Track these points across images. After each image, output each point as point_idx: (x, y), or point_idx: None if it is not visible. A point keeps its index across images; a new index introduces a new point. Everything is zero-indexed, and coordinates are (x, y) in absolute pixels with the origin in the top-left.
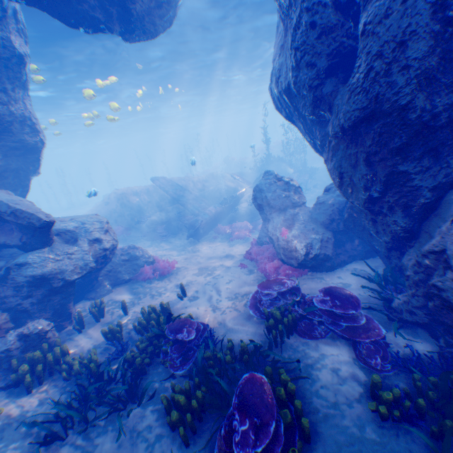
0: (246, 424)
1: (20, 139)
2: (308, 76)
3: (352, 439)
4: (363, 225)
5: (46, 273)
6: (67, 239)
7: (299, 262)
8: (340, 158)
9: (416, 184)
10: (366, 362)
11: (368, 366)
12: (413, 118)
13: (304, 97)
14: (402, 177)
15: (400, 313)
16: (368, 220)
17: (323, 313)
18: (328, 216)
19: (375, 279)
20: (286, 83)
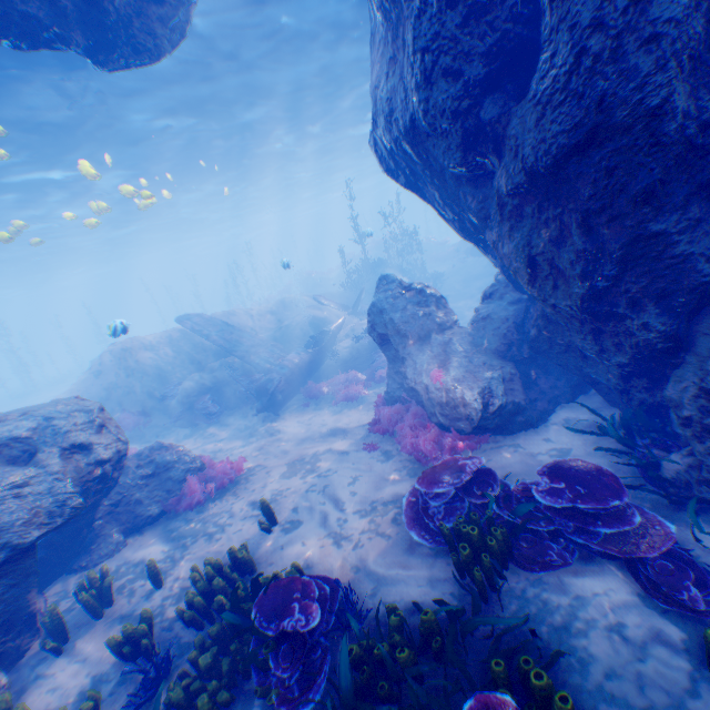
0: None
1: None
2: (451, 96)
3: None
4: (569, 343)
5: None
6: (13, 456)
7: (475, 424)
8: (527, 231)
9: (684, 252)
10: (670, 599)
11: (677, 607)
12: (673, 132)
13: (445, 134)
14: (656, 243)
15: (686, 486)
16: (584, 332)
17: (557, 514)
18: (501, 337)
19: (614, 433)
20: (407, 117)
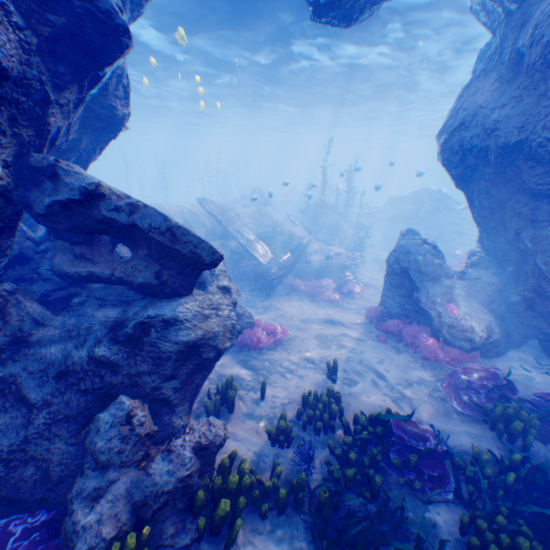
0: None
1: (108, 103)
2: None
3: None
4: (547, 313)
5: (197, 338)
6: None
7: (475, 347)
8: None
9: None
10: None
11: None
12: None
13: (547, 164)
14: None
15: None
16: None
17: None
18: (486, 294)
19: None
20: (514, 140)
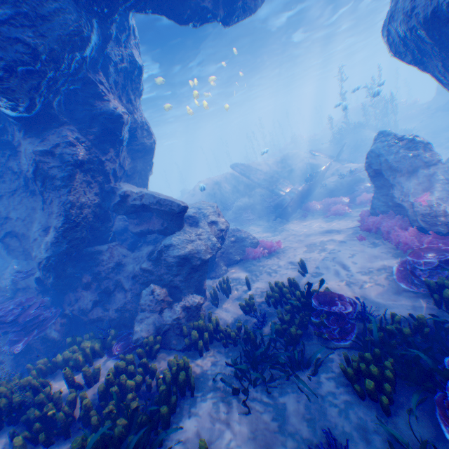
0: None
1: (141, 143)
2: None
3: None
4: None
5: (186, 253)
6: (191, 224)
7: None
8: None
9: None
10: None
11: None
12: None
13: None
14: None
15: None
16: None
17: None
18: None
19: None
20: (429, 11)
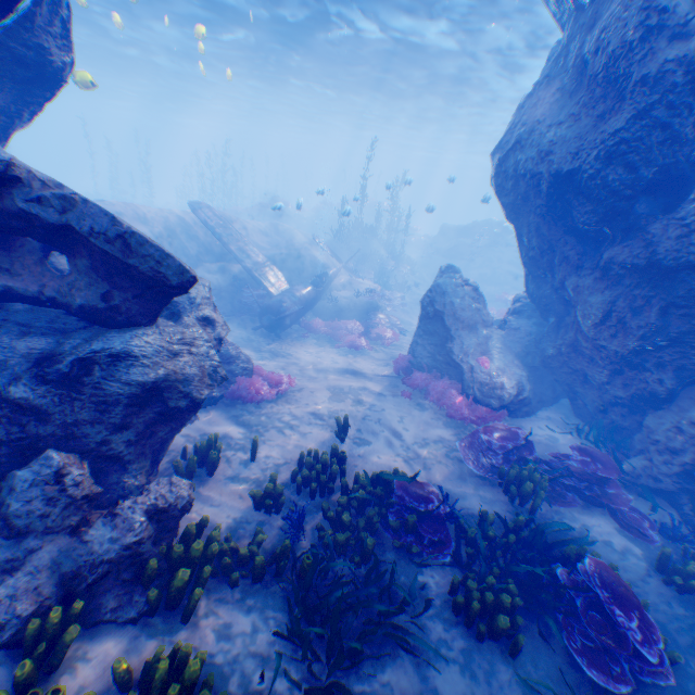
0: (635, 618)
1: (37, 43)
2: (620, 181)
3: (668, 616)
4: (580, 371)
5: (161, 381)
6: None
7: (504, 405)
8: (617, 294)
9: None
10: (635, 532)
11: (637, 537)
12: None
13: (596, 202)
14: None
15: (637, 478)
16: (605, 369)
17: (579, 476)
18: (524, 348)
19: (592, 436)
20: (567, 169)
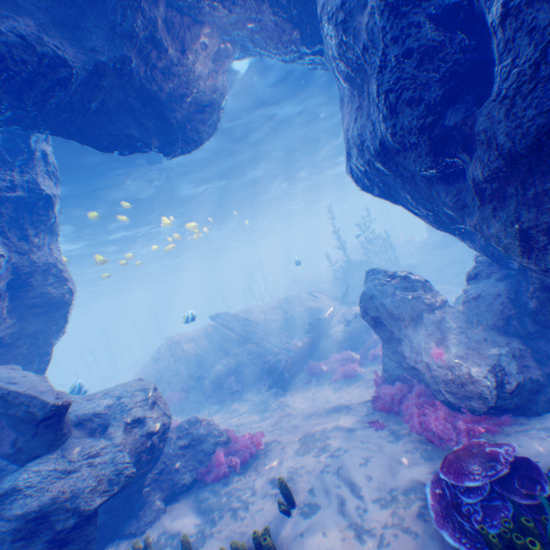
0: None
1: (41, 293)
2: (415, 117)
3: None
4: None
5: (47, 505)
6: (92, 428)
7: (491, 404)
8: (513, 208)
9: None
10: None
11: None
12: None
13: (414, 146)
14: None
15: None
16: None
17: None
18: (496, 312)
19: None
20: (377, 143)
